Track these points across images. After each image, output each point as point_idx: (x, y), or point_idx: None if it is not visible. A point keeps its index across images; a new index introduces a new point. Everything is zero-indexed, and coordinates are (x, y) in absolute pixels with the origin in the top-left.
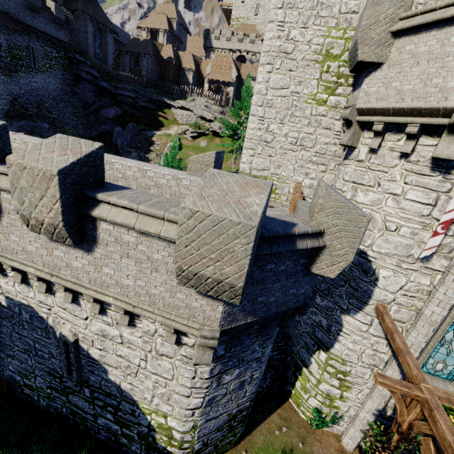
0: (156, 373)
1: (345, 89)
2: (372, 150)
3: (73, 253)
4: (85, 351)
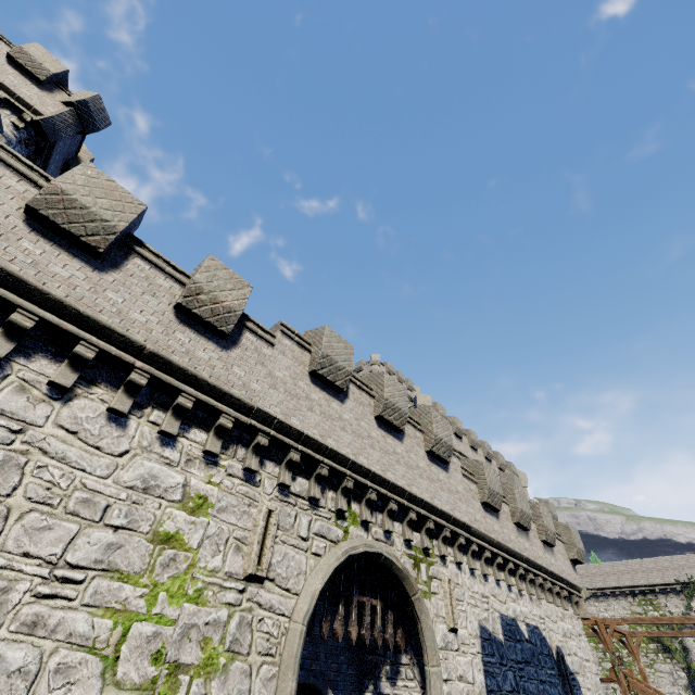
0: (585, 658)
1: None
2: None
3: (550, 554)
4: (567, 665)
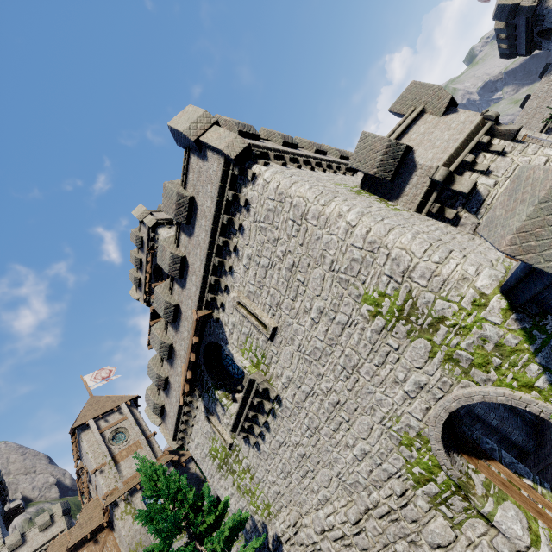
0: None
1: (390, 203)
2: (486, 174)
3: None
4: None
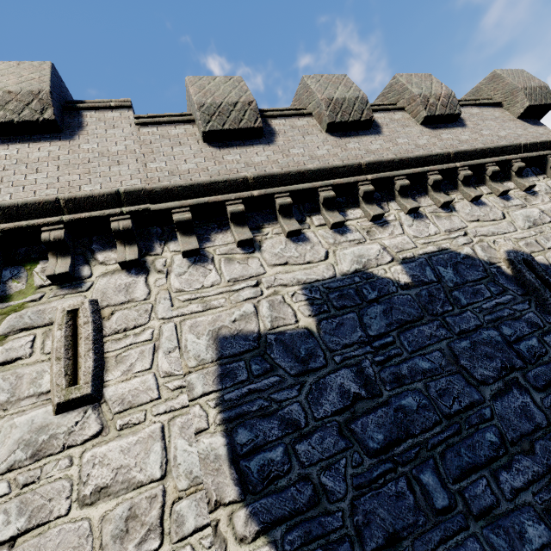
0: None
1: None
2: None
3: (455, 132)
4: (549, 267)
